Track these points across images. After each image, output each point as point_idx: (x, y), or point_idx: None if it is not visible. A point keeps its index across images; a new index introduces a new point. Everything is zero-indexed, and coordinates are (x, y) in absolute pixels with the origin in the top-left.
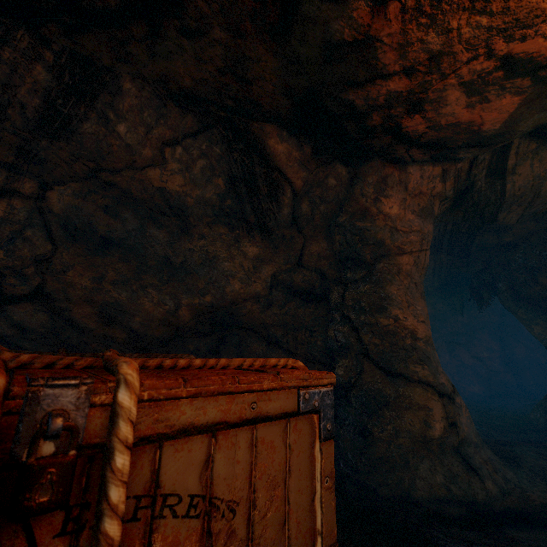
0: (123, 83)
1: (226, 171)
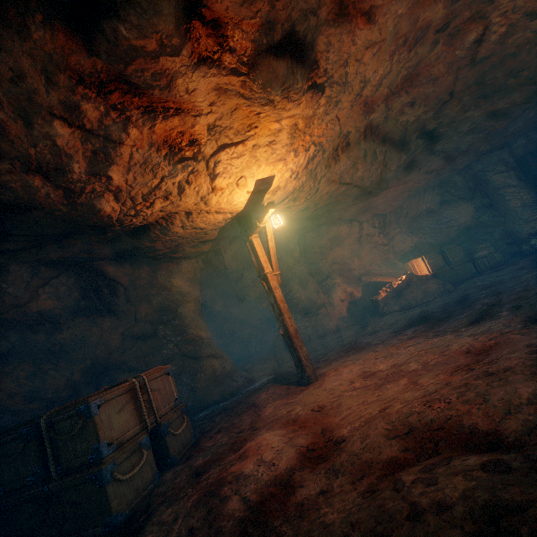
0: (10, 267)
1: (79, 288)
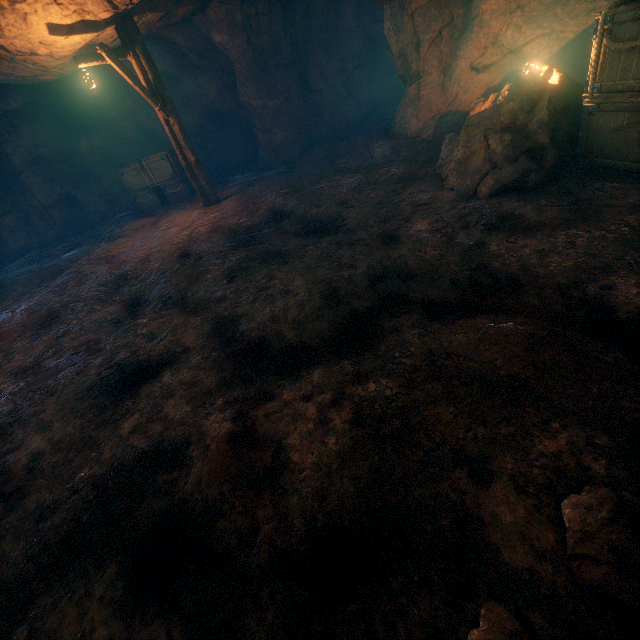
0: None
1: (165, 51)
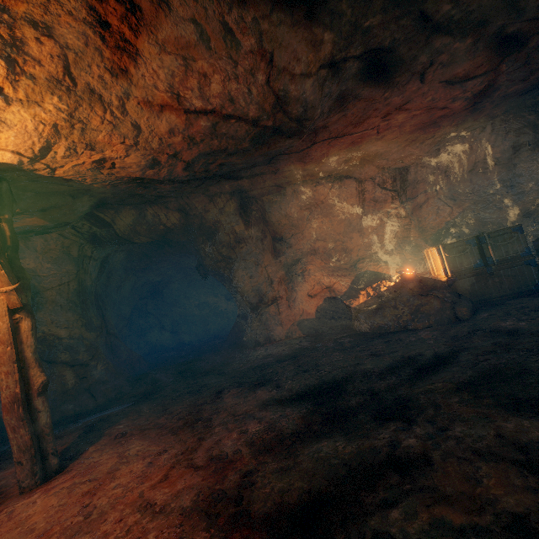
0: None
1: None
